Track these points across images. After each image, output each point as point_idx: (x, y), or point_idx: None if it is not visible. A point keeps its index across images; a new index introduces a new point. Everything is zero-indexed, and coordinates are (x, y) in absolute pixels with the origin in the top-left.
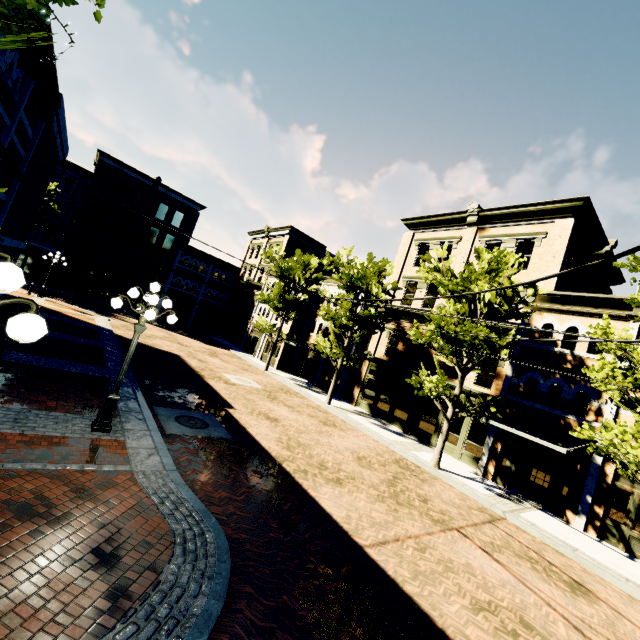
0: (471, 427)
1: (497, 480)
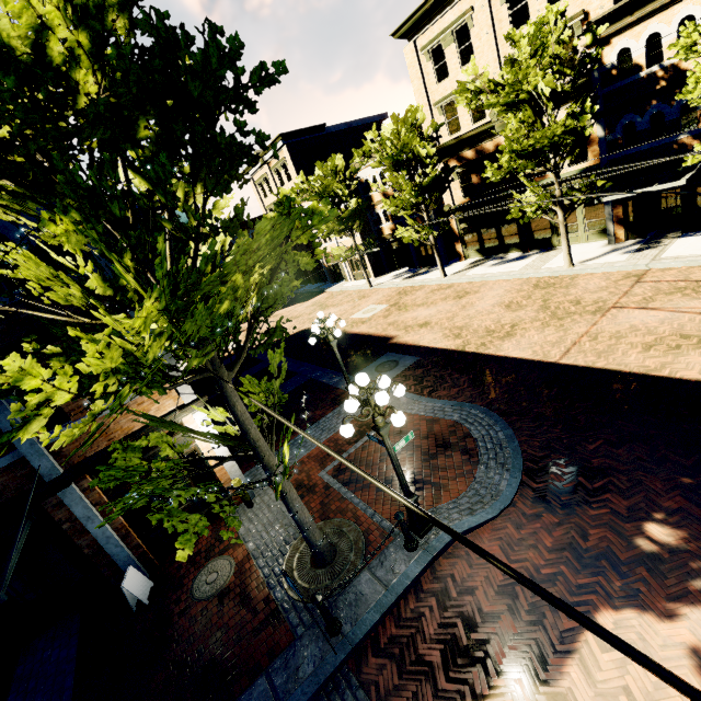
0: (585, 208)
1: (630, 237)
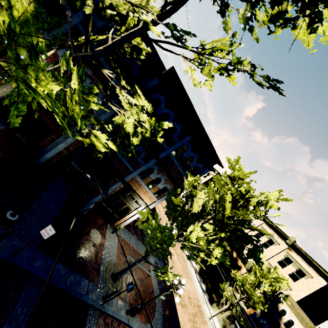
0: (230, 314)
1: None
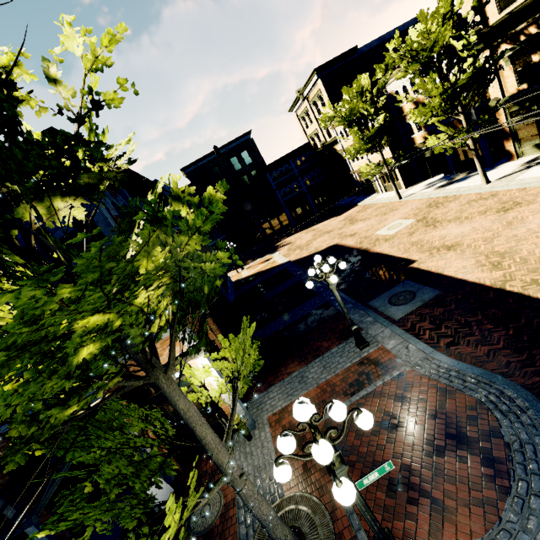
0: None
1: None
